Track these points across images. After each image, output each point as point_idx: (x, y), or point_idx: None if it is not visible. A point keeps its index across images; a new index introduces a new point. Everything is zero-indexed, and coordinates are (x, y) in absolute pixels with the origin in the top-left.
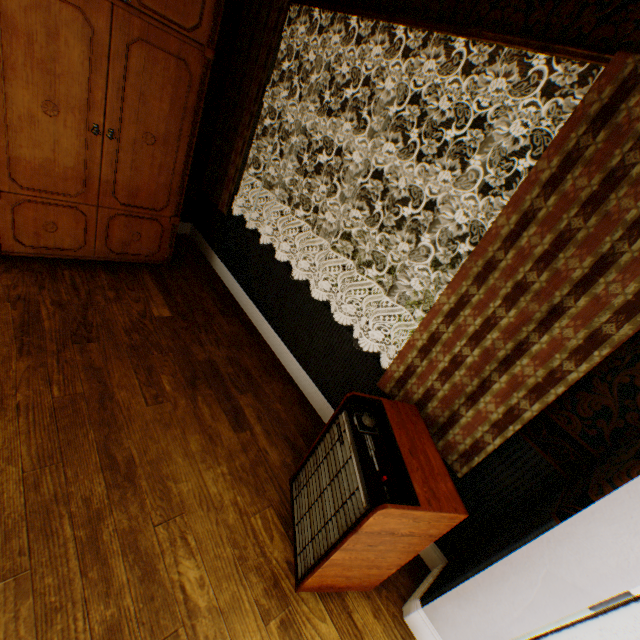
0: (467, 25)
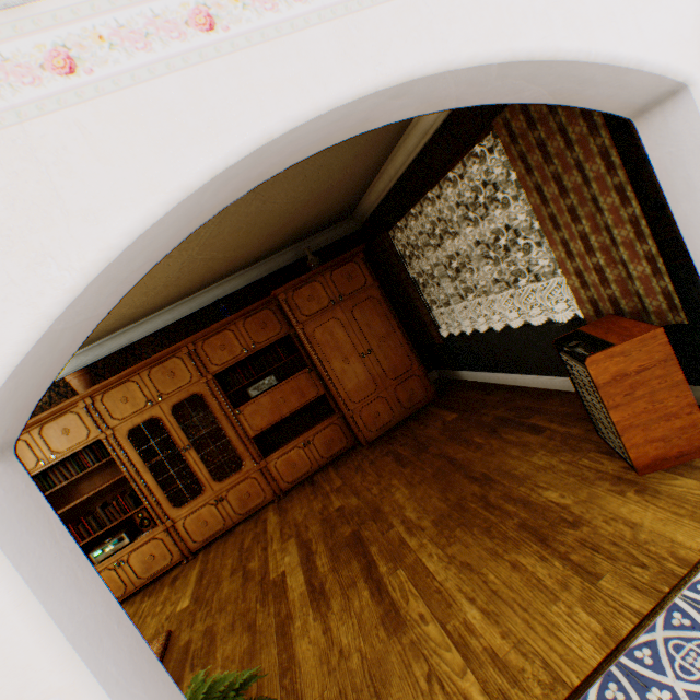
0: (445, 169)
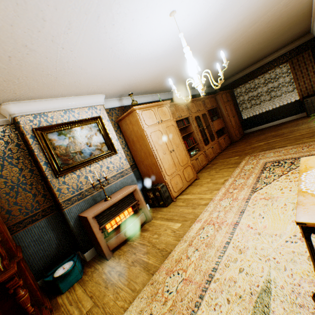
0: (268, 70)
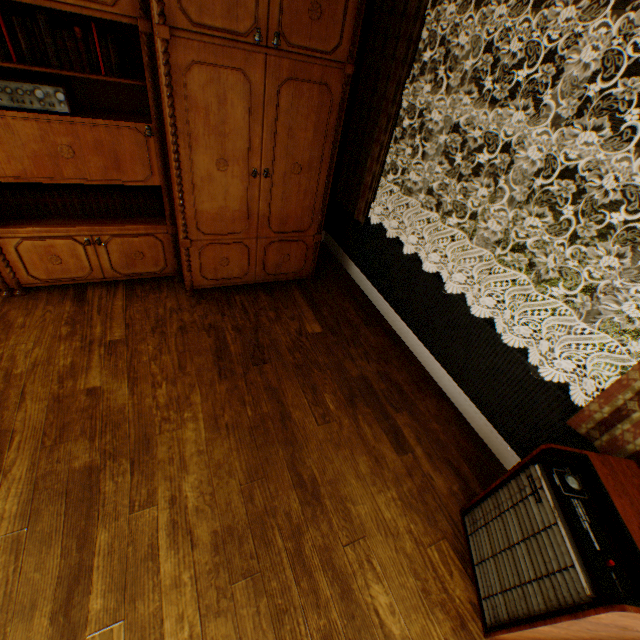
0: None
